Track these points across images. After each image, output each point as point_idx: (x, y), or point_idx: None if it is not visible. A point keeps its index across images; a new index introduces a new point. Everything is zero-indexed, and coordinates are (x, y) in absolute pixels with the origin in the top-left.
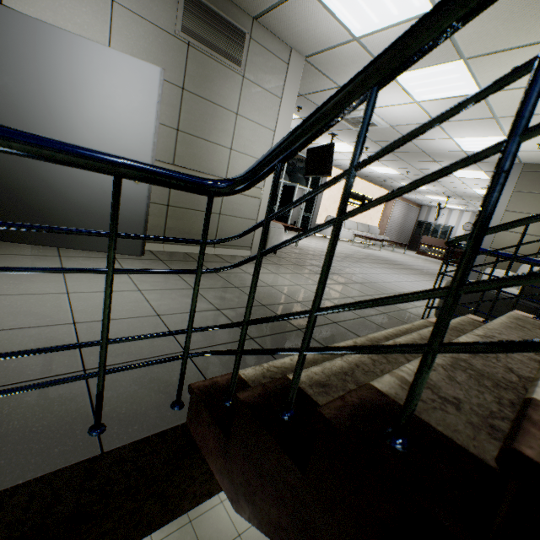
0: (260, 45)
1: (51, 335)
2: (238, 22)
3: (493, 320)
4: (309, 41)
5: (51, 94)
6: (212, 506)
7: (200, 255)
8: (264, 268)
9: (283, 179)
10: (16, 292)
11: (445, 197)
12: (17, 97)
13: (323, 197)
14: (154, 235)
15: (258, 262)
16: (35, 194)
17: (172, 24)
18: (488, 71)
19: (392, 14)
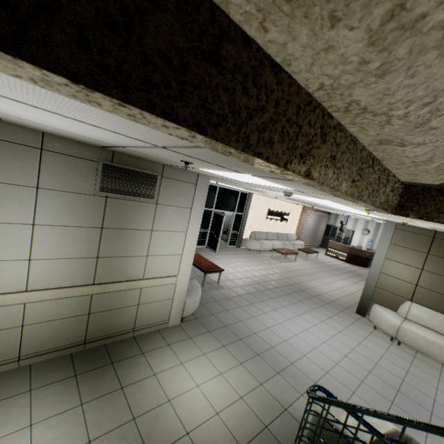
0: None
1: None
2: None
3: None
4: None
5: None
6: (158, 405)
7: None
8: None
9: None
10: None
11: None
12: None
13: None
14: None
15: None
16: None
17: None
18: None
19: None
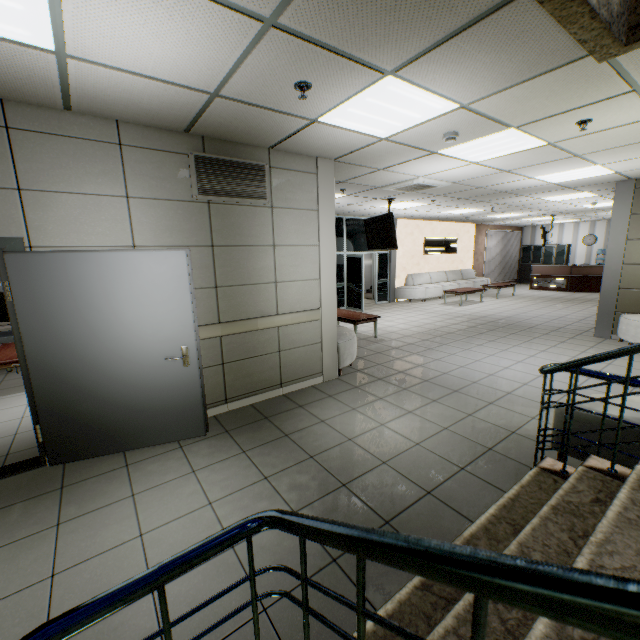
0: (282, 170)
1: (133, 621)
2: (253, 158)
3: (608, 508)
4: (333, 150)
5: (89, 312)
6: None
7: (251, 588)
8: (340, 403)
9: (346, 250)
10: (94, 551)
11: (548, 217)
12: (59, 327)
13: (397, 255)
14: (204, 602)
15: (305, 616)
16: (92, 408)
17: (188, 192)
18: (549, 129)
19: (415, 118)
